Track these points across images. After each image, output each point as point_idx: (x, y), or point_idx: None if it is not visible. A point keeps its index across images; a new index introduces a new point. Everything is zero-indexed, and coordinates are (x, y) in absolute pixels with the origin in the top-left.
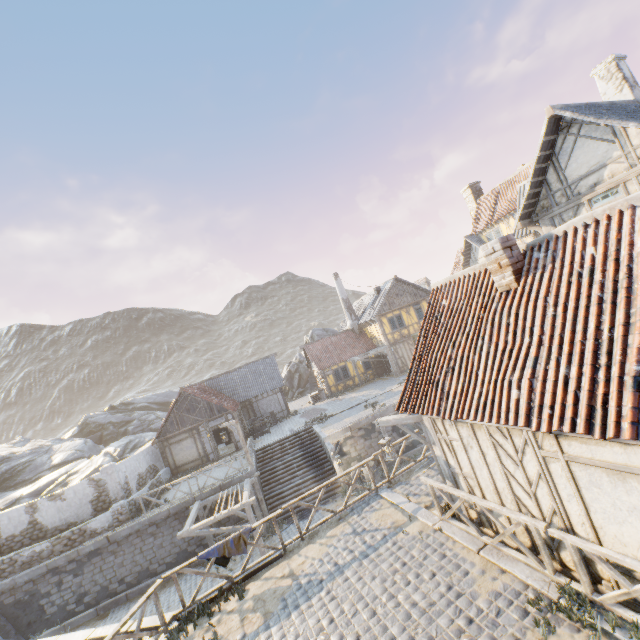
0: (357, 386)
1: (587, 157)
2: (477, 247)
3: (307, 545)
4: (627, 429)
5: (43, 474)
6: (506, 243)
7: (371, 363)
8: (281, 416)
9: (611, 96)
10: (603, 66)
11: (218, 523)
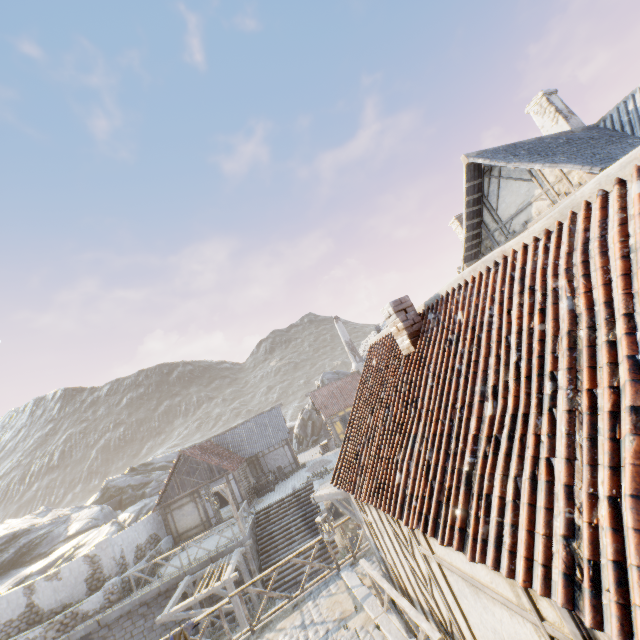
0: None
1: (513, 197)
2: None
3: None
4: (455, 537)
5: (58, 546)
6: (400, 306)
7: None
8: (289, 470)
9: (549, 128)
10: (535, 102)
11: (210, 600)
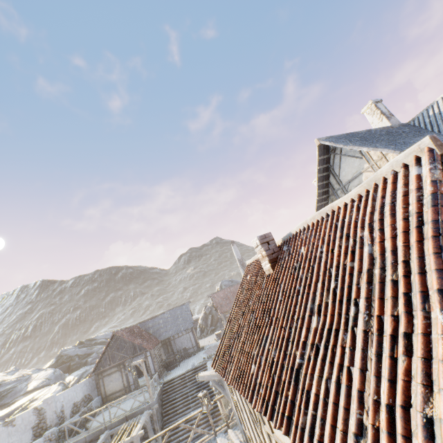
0: None
1: (350, 168)
2: None
3: None
4: (284, 423)
5: (18, 399)
6: (264, 239)
7: None
8: (192, 351)
9: (376, 124)
10: (367, 107)
11: None
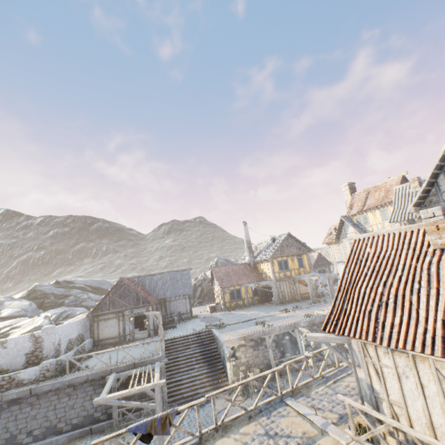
0: (245, 306)
1: None
2: (349, 225)
3: (222, 438)
4: None
5: None
6: None
7: (258, 291)
8: (185, 317)
9: None
10: None
11: (124, 396)
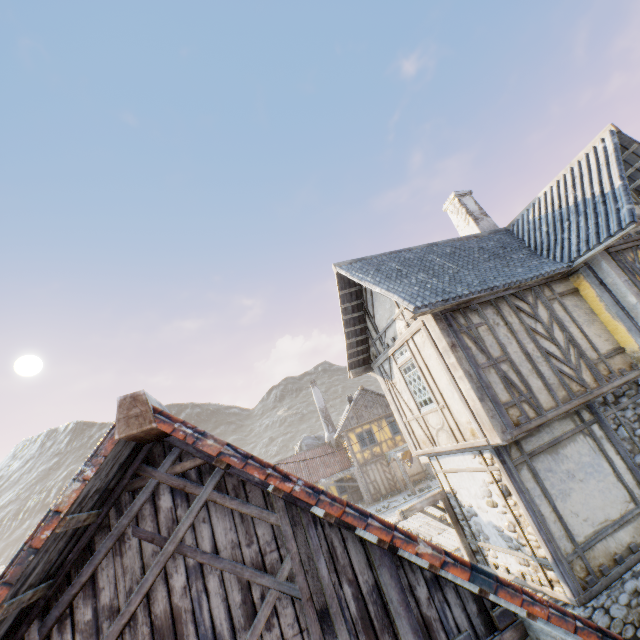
0: None
1: (382, 309)
2: None
3: None
4: None
5: None
6: None
7: (346, 485)
8: None
9: (463, 228)
10: (449, 202)
11: None
